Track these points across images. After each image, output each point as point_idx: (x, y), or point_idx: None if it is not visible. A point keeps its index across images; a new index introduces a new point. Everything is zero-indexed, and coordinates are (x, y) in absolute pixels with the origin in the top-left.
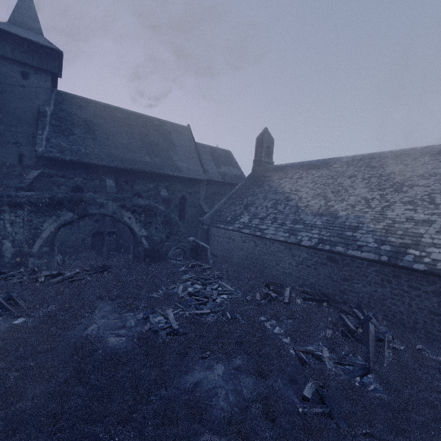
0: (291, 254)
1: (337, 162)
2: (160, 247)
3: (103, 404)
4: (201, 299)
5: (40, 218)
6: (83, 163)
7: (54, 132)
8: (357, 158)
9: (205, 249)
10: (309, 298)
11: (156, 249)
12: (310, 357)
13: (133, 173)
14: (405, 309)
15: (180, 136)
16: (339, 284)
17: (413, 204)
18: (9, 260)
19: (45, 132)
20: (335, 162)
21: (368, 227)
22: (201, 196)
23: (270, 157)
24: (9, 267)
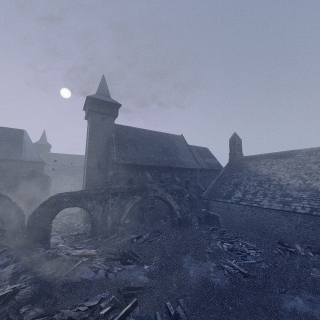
0: (288, 219)
1: (299, 153)
2: (187, 217)
3: (258, 316)
4: (240, 253)
5: (125, 200)
6: (133, 165)
7: (117, 148)
8: (314, 149)
9: (216, 217)
10: (316, 252)
11: (184, 218)
12: None
13: (159, 168)
14: None
15: (179, 142)
16: None
17: None
18: (109, 228)
19: (114, 148)
20: (297, 153)
21: None
22: (197, 180)
23: (240, 151)
24: (109, 233)
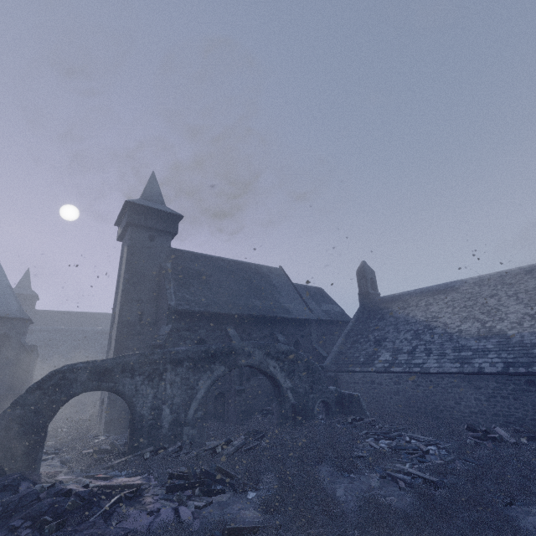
0: (474, 387)
1: (463, 284)
2: (306, 401)
3: None
4: (414, 451)
5: (196, 374)
6: (206, 314)
7: (177, 286)
8: (485, 277)
9: (356, 397)
10: (530, 436)
11: (302, 404)
12: None
13: (249, 319)
14: None
15: (277, 277)
16: None
17: None
18: (166, 431)
19: (171, 286)
20: (461, 285)
21: None
22: (313, 339)
23: (375, 288)
24: (166, 442)
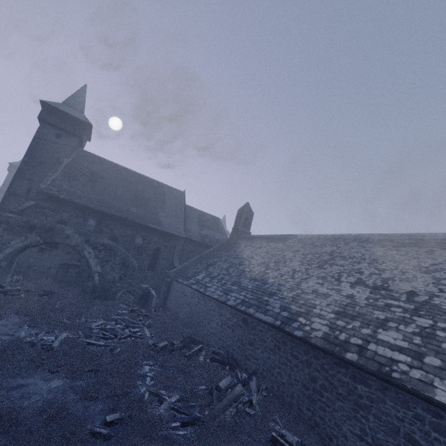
0: (220, 313)
1: (293, 238)
2: (111, 287)
3: None
4: (108, 334)
5: (11, 236)
6: (74, 203)
7: (62, 176)
8: (308, 237)
9: (152, 297)
10: (215, 359)
11: (106, 288)
12: (155, 400)
13: (116, 218)
14: (286, 380)
15: (173, 197)
16: (246, 348)
17: (324, 279)
18: None
19: (54, 175)
20: (291, 238)
21: (282, 294)
22: (176, 251)
23: (248, 227)
24: None
